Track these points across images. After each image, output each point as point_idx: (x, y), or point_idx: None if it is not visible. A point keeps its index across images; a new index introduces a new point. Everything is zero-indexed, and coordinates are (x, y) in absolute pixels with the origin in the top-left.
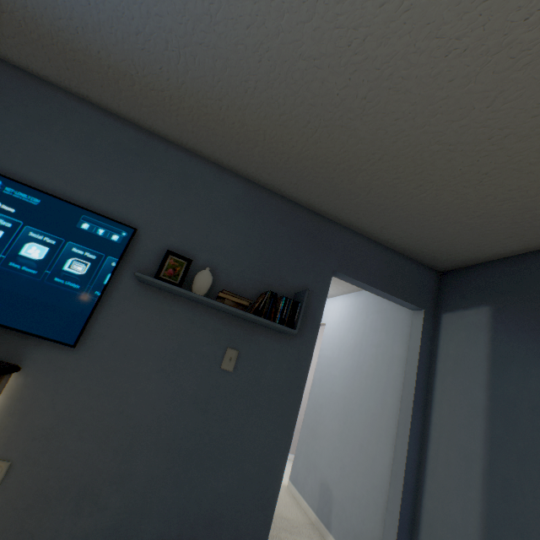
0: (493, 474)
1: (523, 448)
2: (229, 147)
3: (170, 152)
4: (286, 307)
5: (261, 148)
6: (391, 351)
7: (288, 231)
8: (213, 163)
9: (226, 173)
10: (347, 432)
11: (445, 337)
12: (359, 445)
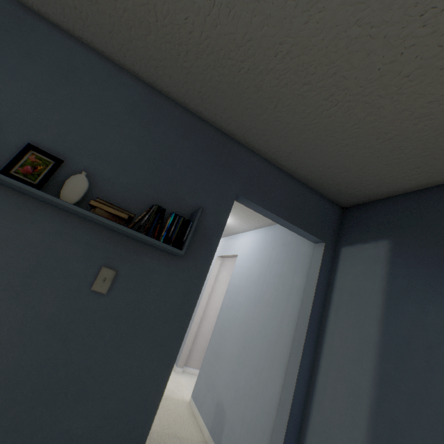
0: (380, 414)
1: (415, 389)
2: (120, 33)
3: (53, 36)
4: (174, 225)
5: (155, 34)
6: (292, 282)
7: (190, 147)
8: (108, 59)
9: (123, 73)
10: (244, 356)
11: (342, 270)
12: (254, 369)
